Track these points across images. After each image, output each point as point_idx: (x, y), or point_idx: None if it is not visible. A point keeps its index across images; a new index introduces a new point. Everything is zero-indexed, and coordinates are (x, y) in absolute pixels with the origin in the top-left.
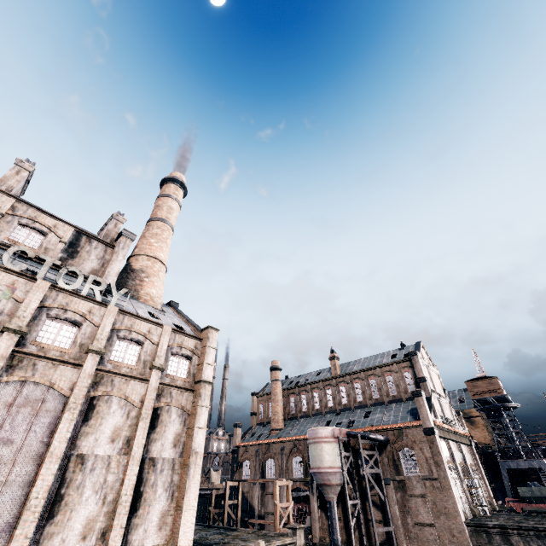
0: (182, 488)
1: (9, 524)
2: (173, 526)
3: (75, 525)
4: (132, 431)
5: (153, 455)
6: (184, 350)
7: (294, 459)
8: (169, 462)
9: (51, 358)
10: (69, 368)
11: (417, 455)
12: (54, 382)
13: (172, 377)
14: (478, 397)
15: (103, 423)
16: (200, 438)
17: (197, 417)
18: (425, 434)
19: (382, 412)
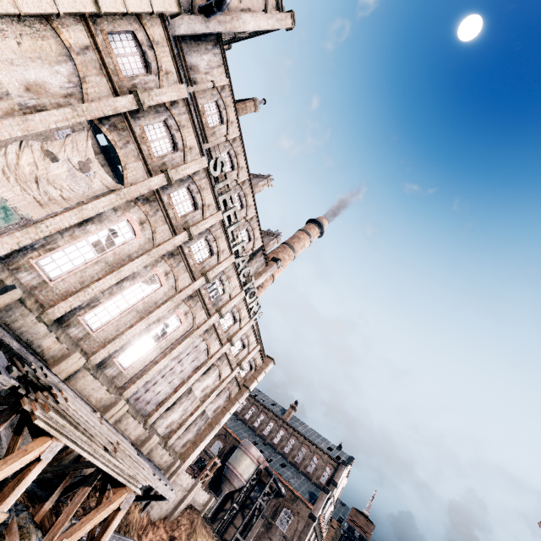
0: (203, 436)
1: (159, 401)
2: (187, 450)
3: (169, 420)
4: (210, 391)
5: (206, 409)
6: (254, 362)
7: (218, 442)
8: (207, 418)
9: (218, 335)
10: (218, 343)
11: (293, 522)
12: (210, 347)
13: (239, 374)
14: (351, 524)
15: (206, 379)
16: (226, 419)
17: (233, 406)
18: (309, 516)
19: (293, 474)
